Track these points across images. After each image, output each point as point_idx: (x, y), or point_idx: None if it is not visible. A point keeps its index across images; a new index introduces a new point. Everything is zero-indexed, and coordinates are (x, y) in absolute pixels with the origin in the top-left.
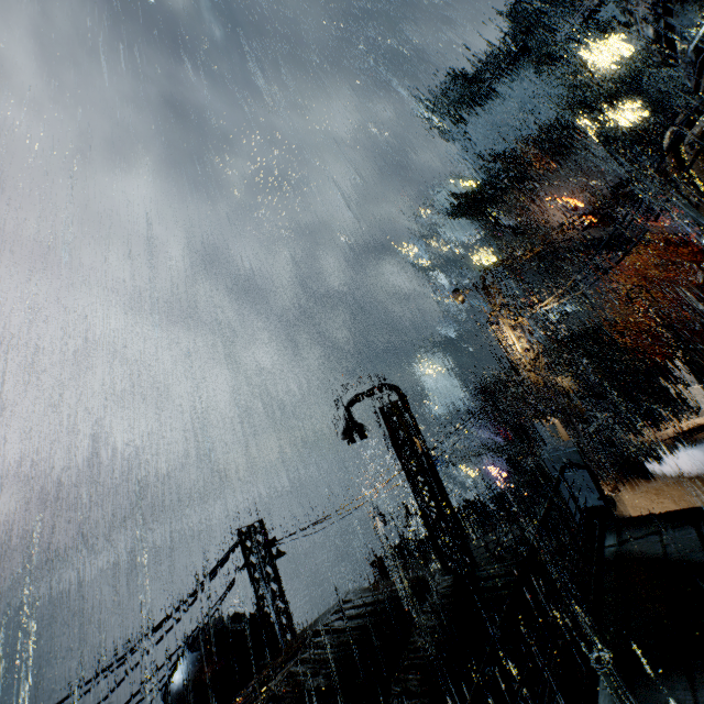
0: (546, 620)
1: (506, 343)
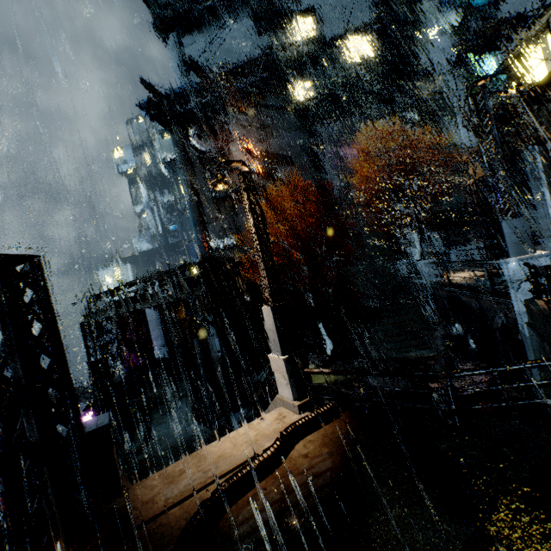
0: None
1: None
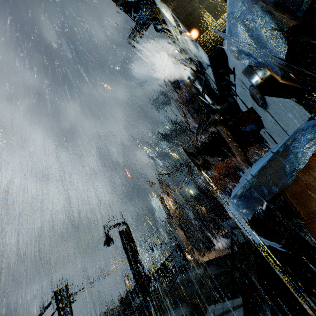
0: (145, 303)
1: (165, 204)
